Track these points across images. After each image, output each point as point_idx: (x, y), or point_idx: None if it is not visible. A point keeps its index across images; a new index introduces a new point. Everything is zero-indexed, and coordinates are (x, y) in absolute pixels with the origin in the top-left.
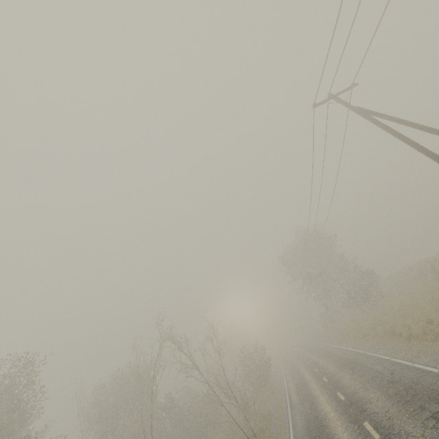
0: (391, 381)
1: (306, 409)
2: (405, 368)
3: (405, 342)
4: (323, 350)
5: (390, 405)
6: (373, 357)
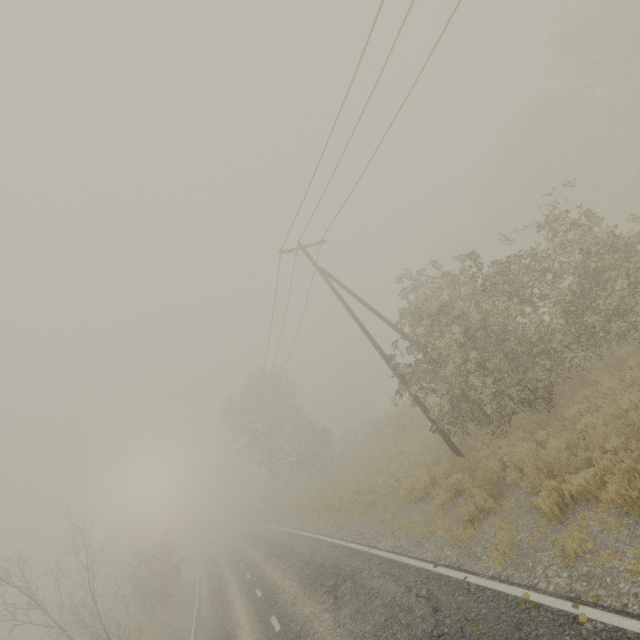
0: (309, 563)
1: (216, 622)
2: (325, 544)
3: (335, 515)
4: (257, 534)
5: (300, 590)
6: (303, 536)
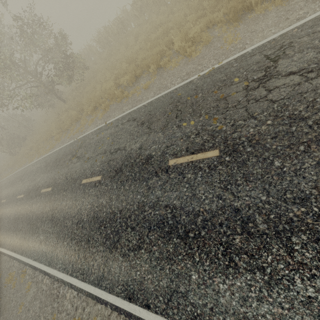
0: None
1: None
2: None
3: None
4: (49, 162)
5: None
6: (281, 37)
